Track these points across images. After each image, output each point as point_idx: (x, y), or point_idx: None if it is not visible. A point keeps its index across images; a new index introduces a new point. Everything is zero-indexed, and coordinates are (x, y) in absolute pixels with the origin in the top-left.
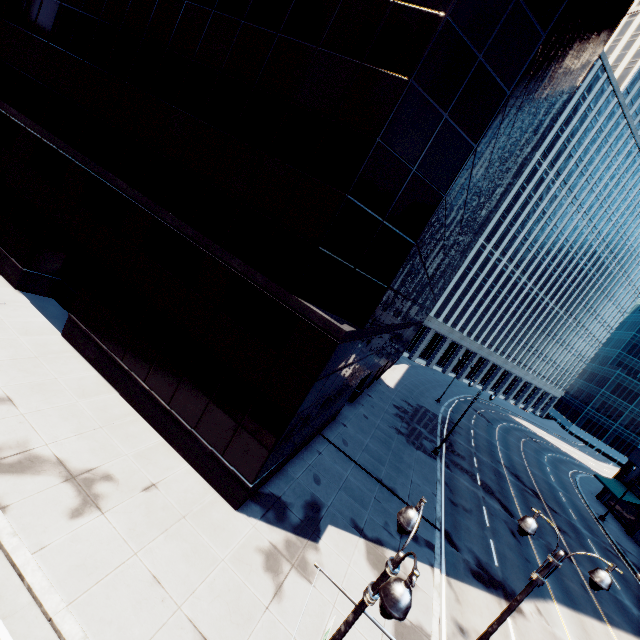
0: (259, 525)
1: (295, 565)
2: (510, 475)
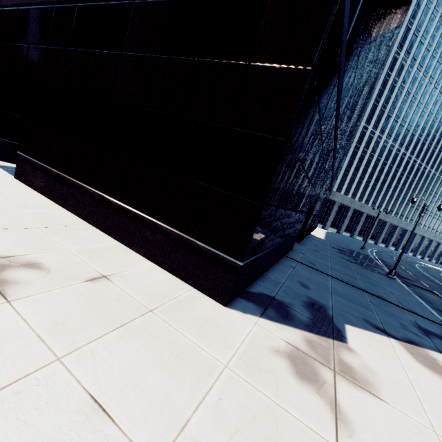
0: (262, 322)
1: (337, 371)
2: None
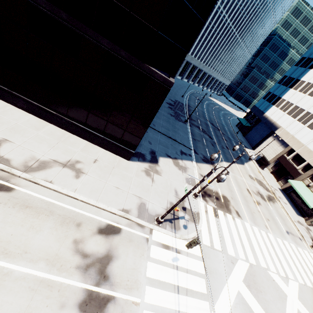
0: (138, 163)
1: (154, 172)
2: (210, 124)
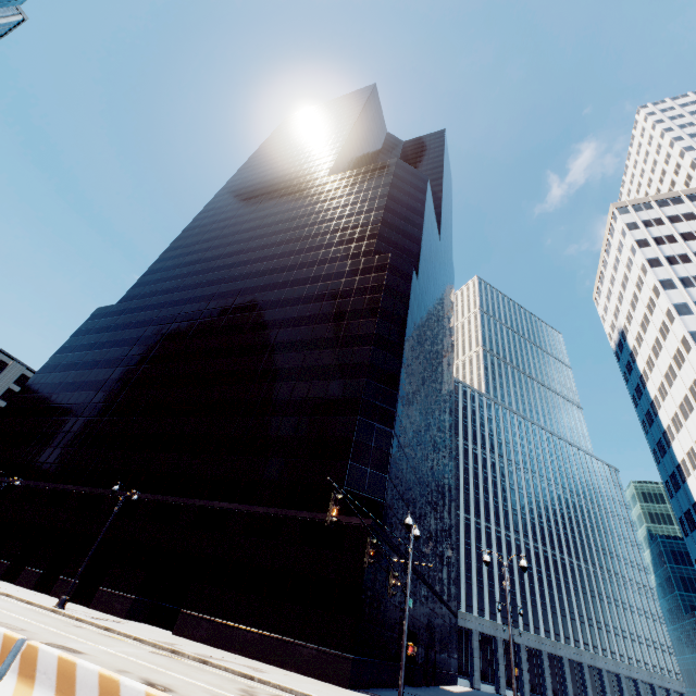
0: (368, 695)
1: None
2: None
